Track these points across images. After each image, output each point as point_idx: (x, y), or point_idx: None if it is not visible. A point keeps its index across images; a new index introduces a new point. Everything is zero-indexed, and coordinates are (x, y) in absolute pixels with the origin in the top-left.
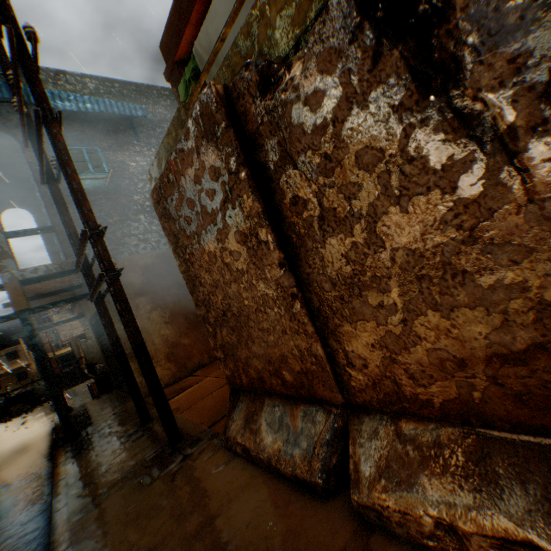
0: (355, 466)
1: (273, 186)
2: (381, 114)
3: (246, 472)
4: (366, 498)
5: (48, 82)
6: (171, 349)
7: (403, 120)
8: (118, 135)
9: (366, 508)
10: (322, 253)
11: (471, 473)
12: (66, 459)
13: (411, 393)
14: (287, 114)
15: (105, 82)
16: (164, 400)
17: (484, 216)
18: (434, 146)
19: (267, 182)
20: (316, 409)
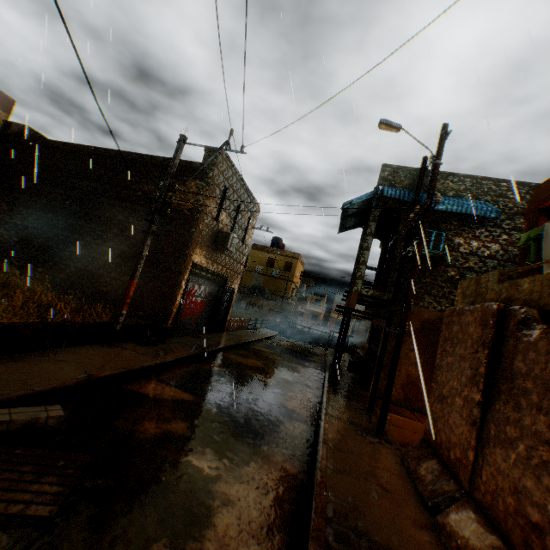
0: (447, 509)
1: (498, 367)
2: (544, 387)
3: (402, 472)
4: (440, 519)
5: (438, 181)
6: (408, 383)
7: (548, 397)
8: (465, 221)
9: (437, 522)
10: (497, 416)
11: (483, 545)
12: (329, 391)
13: (492, 507)
14: (519, 346)
15: (481, 180)
16: (386, 409)
17: (547, 459)
18: (549, 418)
19: (496, 362)
20: (453, 480)
